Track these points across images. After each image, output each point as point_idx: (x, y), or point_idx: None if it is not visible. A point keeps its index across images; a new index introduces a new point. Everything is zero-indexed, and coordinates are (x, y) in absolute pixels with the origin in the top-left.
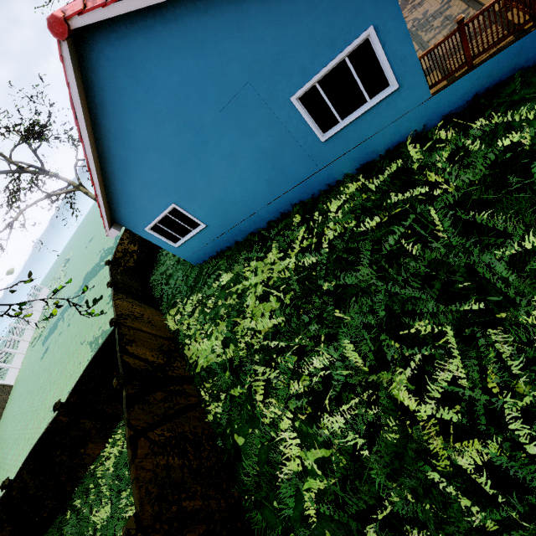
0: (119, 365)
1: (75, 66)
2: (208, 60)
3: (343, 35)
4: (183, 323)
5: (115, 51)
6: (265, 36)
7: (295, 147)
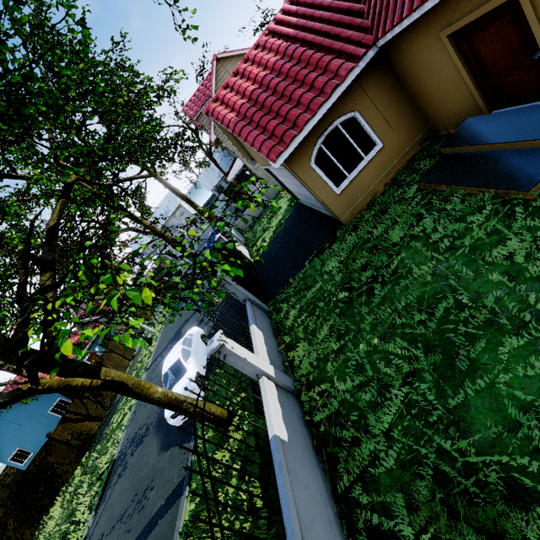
0: None
1: None
2: (22, 410)
3: (54, 399)
4: None
5: None
6: (35, 403)
7: (56, 421)
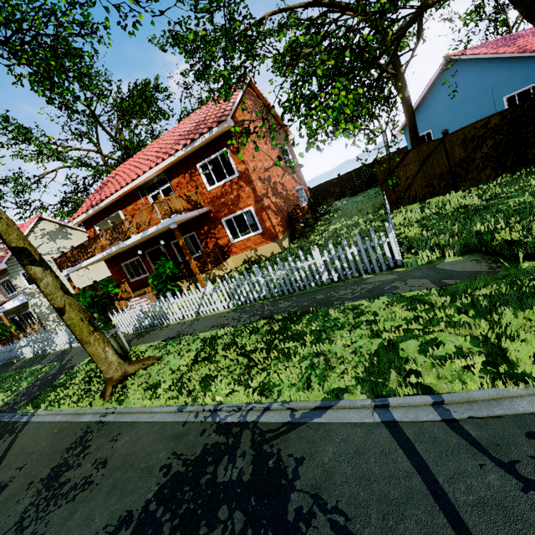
0: None
1: (442, 69)
2: (482, 77)
3: (533, 80)
4: None
5: (456, 67)
6: (505, 74)
7: None
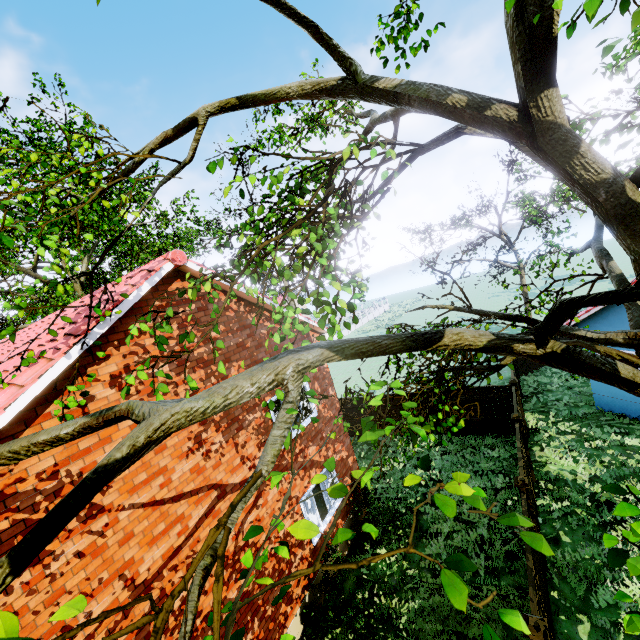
0: (514, 408)
1: None
2: None
3: None
4: (545, 431)
5: None
6: None
7: None
